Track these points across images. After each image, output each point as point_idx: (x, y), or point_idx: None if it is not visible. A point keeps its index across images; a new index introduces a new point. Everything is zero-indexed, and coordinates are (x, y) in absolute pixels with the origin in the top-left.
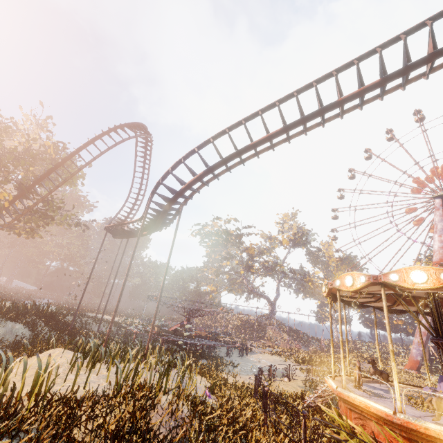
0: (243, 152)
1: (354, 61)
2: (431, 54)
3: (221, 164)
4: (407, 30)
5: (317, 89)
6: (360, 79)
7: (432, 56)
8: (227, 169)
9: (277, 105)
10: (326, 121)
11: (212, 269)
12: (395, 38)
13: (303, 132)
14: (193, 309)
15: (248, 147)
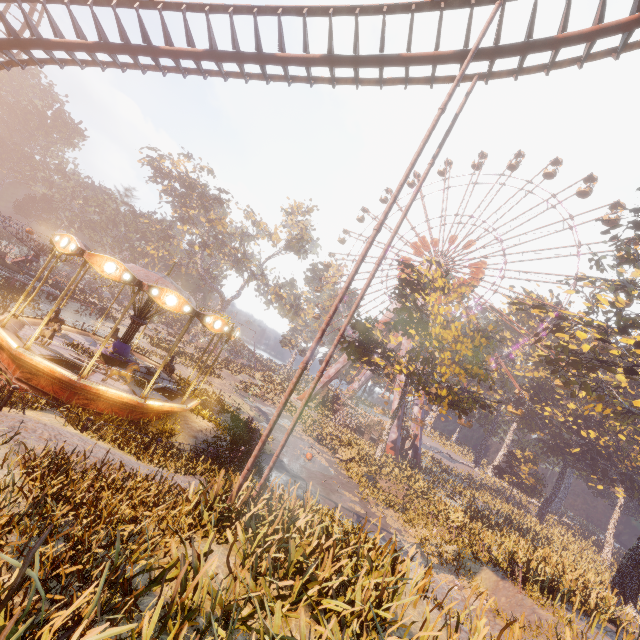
0: (40, 46)
1: (183, 6)
2: (250, 54)
3: (7, 45)
4: (239, 6)
5: (139, 15)
6: (187, 35)
7: (250, 57)
8: (40, 61)
9: (88, 4)
10: (172, 70)
11: (158, 226)
12: (228, 7)
13: (146, 68)
14: (48, 247)
15: (48, 42)
